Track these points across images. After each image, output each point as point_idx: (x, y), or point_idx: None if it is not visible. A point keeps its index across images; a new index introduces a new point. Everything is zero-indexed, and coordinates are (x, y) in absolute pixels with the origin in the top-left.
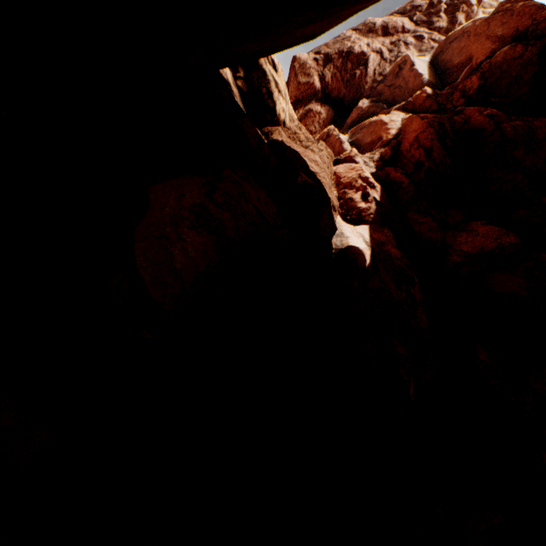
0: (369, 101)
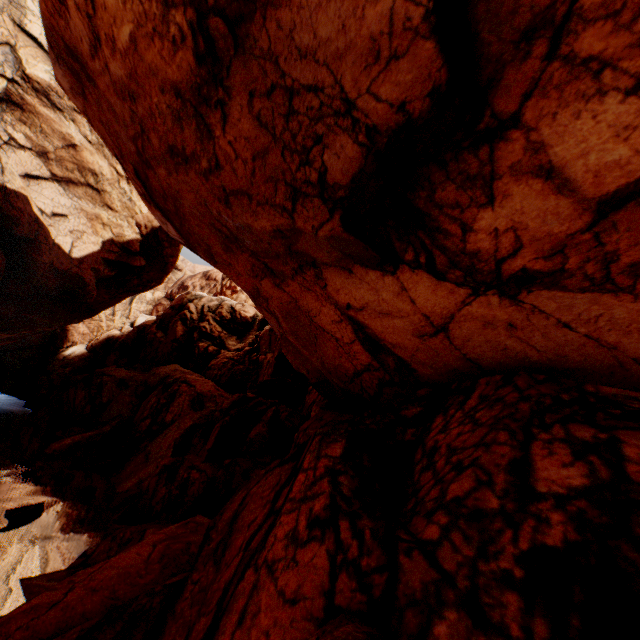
0: None
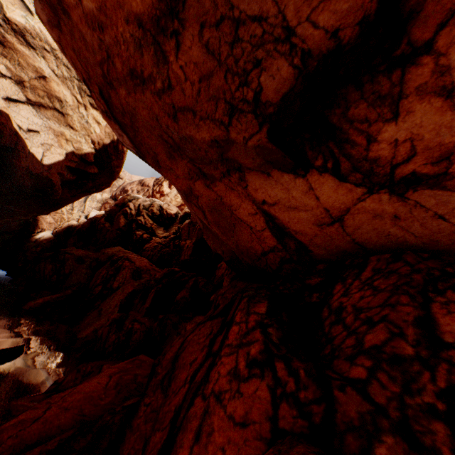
0: None
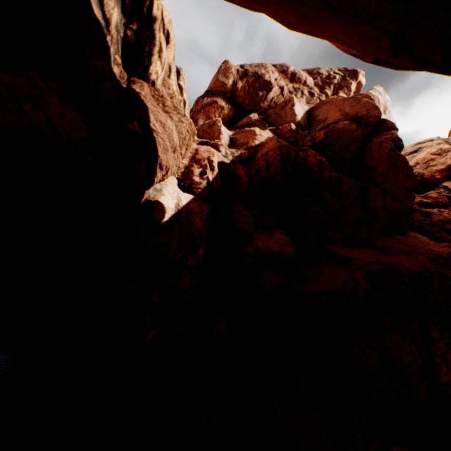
0: (260, 117)
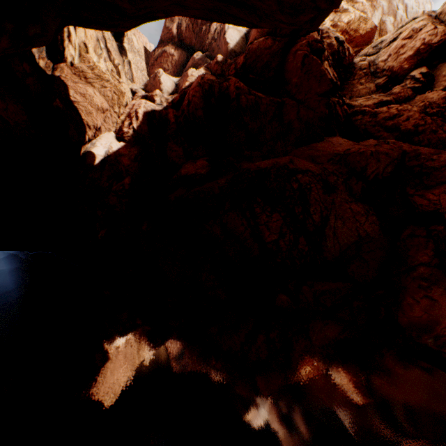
0: (204, 54)
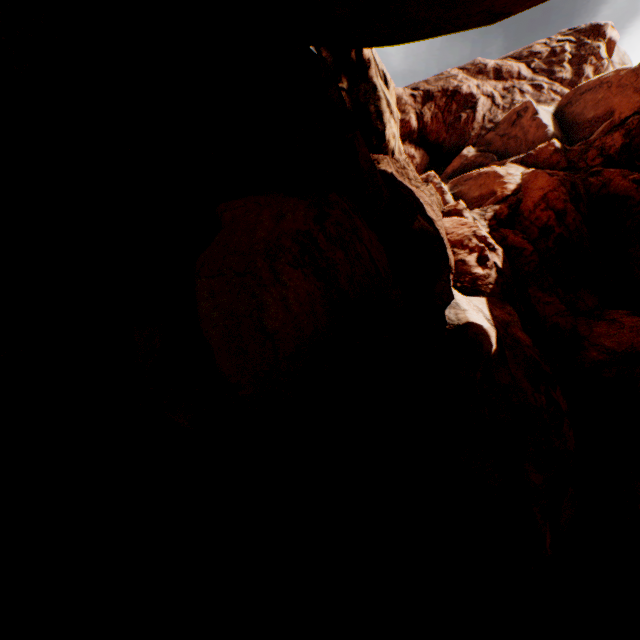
0: (476, 149)
